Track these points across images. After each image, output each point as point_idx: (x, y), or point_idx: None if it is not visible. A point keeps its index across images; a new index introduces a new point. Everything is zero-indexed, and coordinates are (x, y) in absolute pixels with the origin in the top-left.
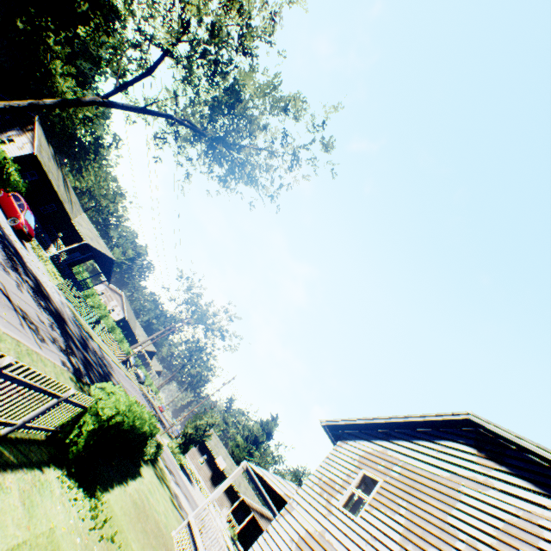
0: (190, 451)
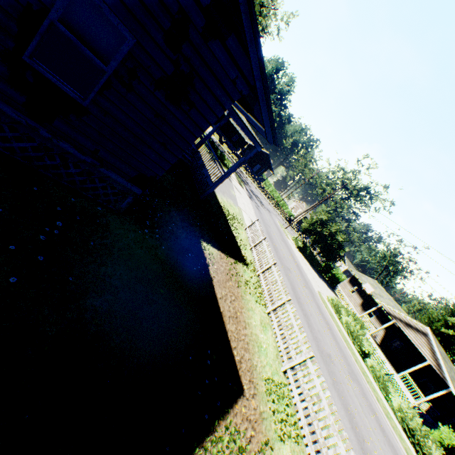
0: (341, 283)
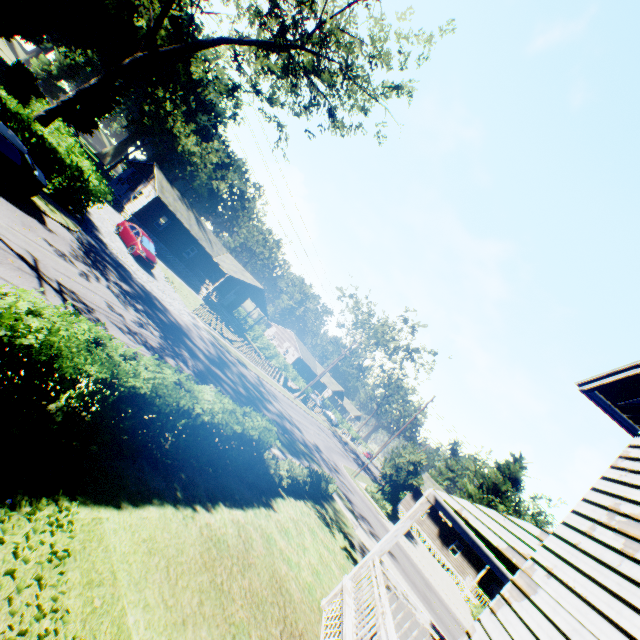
0: (403, 500)
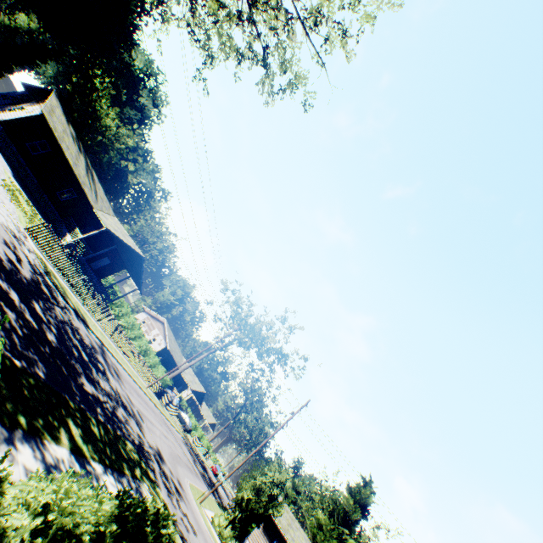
0: (252, 534)
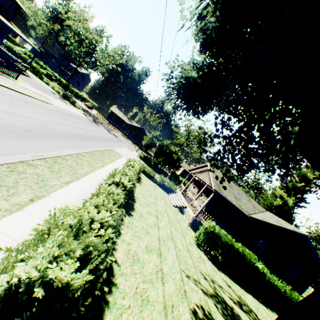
0: (189, 187)
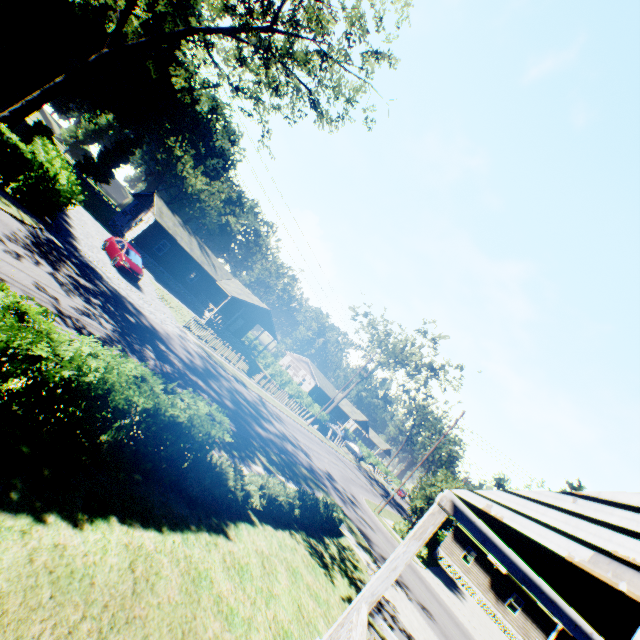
0: (443, 543)
